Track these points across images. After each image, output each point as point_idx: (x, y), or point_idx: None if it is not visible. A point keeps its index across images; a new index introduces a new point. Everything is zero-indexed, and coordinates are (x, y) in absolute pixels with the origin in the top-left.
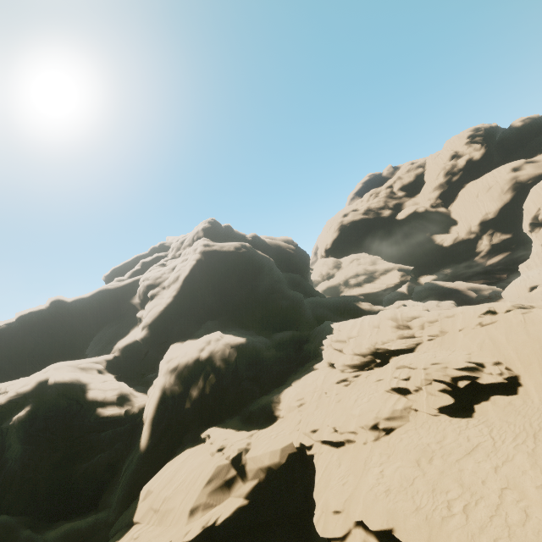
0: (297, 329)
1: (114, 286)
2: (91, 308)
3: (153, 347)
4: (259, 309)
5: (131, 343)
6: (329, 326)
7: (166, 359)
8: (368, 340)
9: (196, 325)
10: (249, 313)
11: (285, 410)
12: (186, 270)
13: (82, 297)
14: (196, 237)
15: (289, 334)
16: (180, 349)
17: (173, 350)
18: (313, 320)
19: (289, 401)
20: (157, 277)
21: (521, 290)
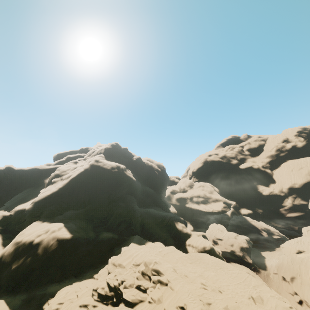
0: (120, 233)
1: (42, 168)
2: (26, 176)
3: (28, 218)
4: (108, 210)
5: (22, 209)
6: (130, 243)
7: (20, 233)
8: (121, 278)
9: (63, 210)
10: (99, 212)
11: (49, 307)
12: (76, 174)
13: (23, 169)
14: (99, 152)
15: (109, 237)
16: (35, 228)
17: (31, 226)
18: (138, 227)
19: (54, 301)
20: (64, 171)
21: (292, 249)
